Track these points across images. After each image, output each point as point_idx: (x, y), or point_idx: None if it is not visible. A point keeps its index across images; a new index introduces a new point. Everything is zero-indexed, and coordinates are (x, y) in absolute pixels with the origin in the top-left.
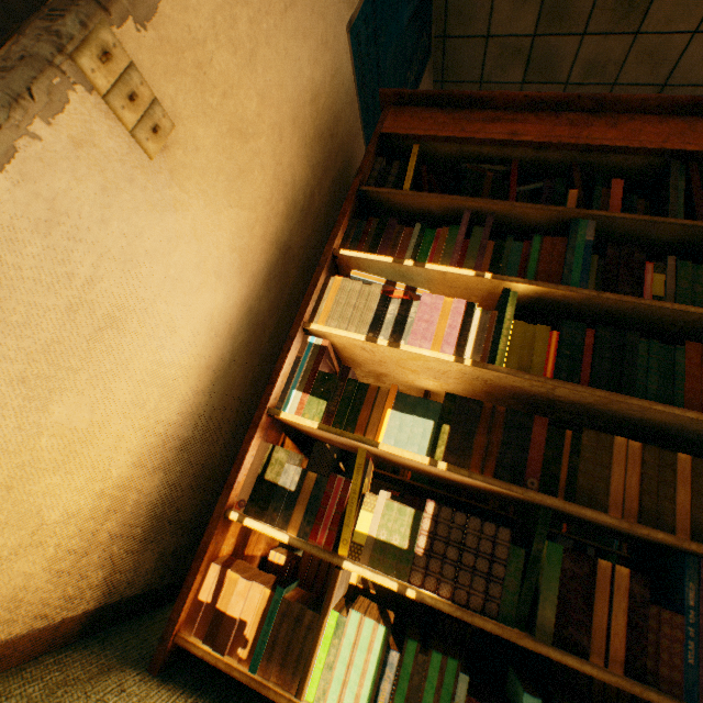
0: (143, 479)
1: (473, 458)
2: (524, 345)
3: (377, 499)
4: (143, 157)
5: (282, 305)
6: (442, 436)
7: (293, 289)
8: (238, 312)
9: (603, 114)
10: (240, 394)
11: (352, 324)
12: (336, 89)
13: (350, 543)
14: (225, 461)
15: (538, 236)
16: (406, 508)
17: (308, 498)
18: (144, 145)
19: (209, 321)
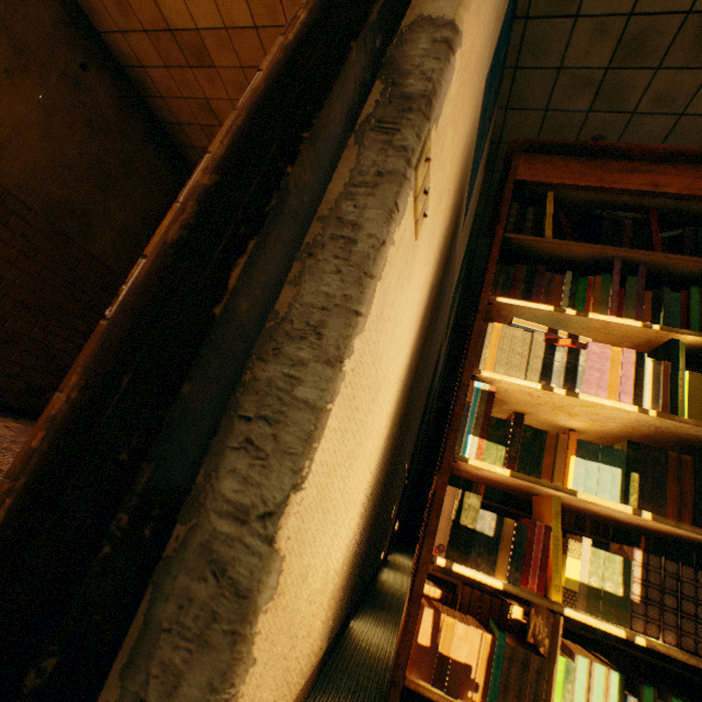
0: (356, 527)
1: (668, 506)
2: None
3: (581, 546)
4: (412, 239)
5: (420, 344)
6: (632, 484)
7: (425, 327)
8: (408, 359)
9: None
10: (394, 434)
11: (519, 371)
12: (470, 137)
13: (563, 589)
14: (379, 498)
15: (695, 287)
16: (614, 555)
17: (509, 544)
18: (418, 229)
19: (399, 372)
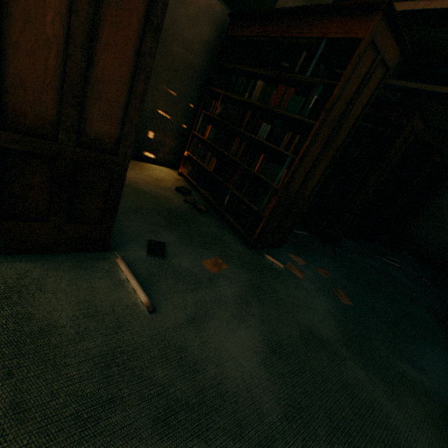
0: None
1: None
2: None
3: None
4: None
5: None
6: None
7: None
8: None
9: None
10: None
11: None
12: None
13: None
14: None
15: None
16: None
17: None
18: None
19: None
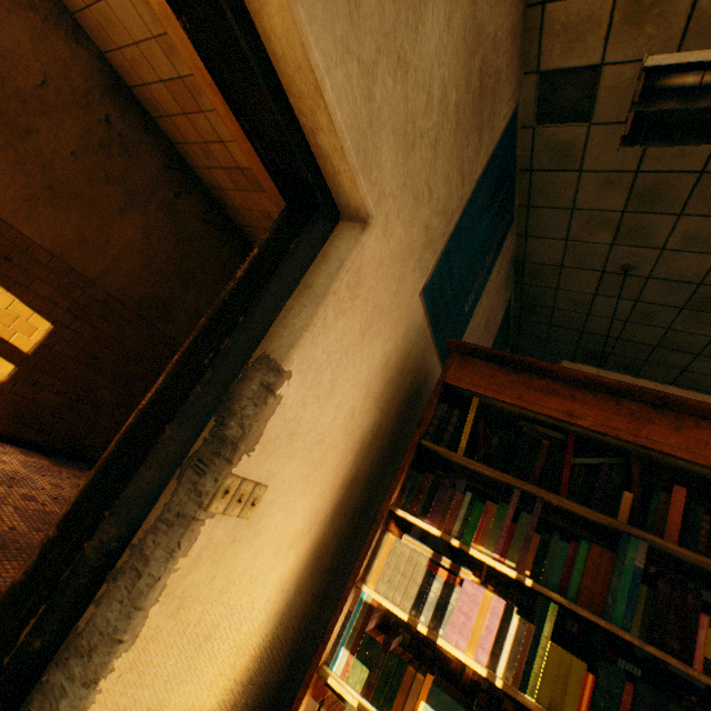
0: None
1: None
2: (558, 676)
3: None
4: (243, 521)
5: (345, 523)
6: None
7: (356, 503)
8: (305, 557)
9: (667, 411)
10: (300, 613)
11: (398, 591)
12: (407, 338)
13: None
14: (283, 669)
15: (585, 542)
16: None
17: None
18: (244, 517)
19: (280, 581)
